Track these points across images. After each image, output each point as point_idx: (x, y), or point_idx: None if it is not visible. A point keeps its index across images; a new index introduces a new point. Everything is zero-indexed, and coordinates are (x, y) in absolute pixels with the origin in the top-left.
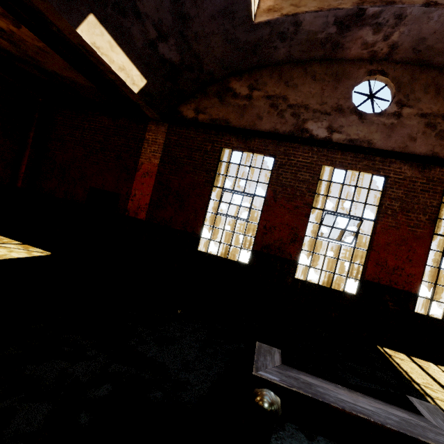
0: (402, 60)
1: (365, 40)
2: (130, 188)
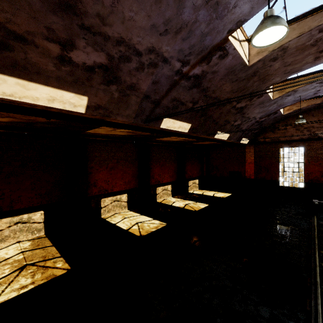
0: None
1: None
2: (245, 169)
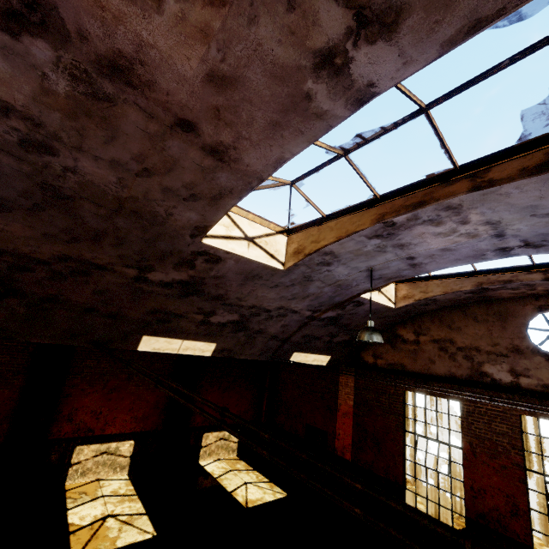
0: None
1: (510, 292)
2: (335, 427)
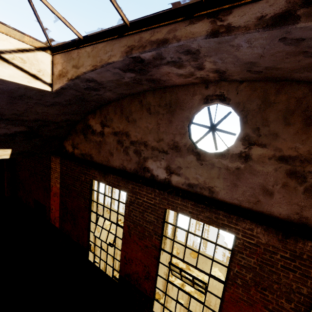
0: (246, 79)
1: (177, 73)
2: (50, 203)
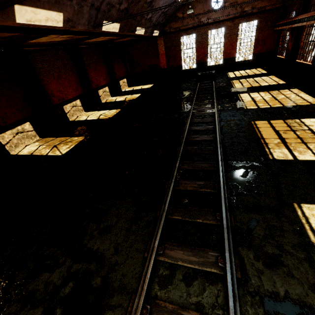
0: None
1: None
2: (159, 61)
